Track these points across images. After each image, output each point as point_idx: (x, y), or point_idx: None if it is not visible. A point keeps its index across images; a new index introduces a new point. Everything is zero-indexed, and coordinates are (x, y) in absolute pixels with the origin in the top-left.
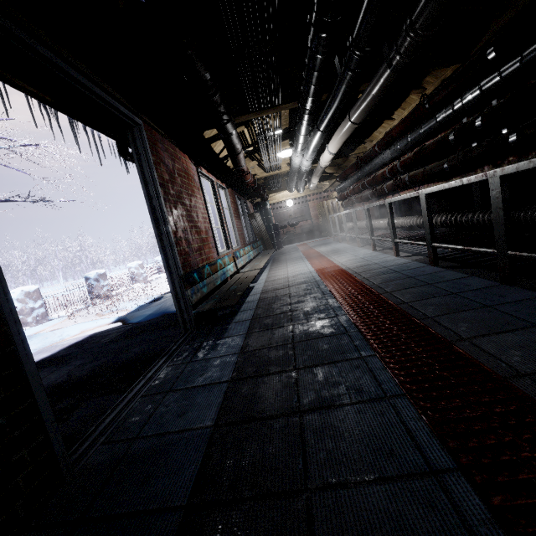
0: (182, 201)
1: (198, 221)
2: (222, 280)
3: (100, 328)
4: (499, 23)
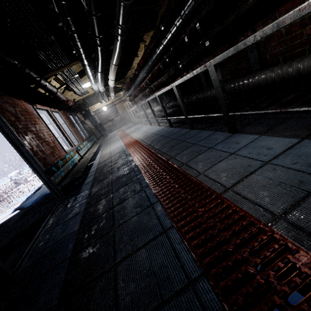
0: (29, 129)
1: (45, 137)
2: (72, 165)
3: (4, 219)
4: (161, 12)
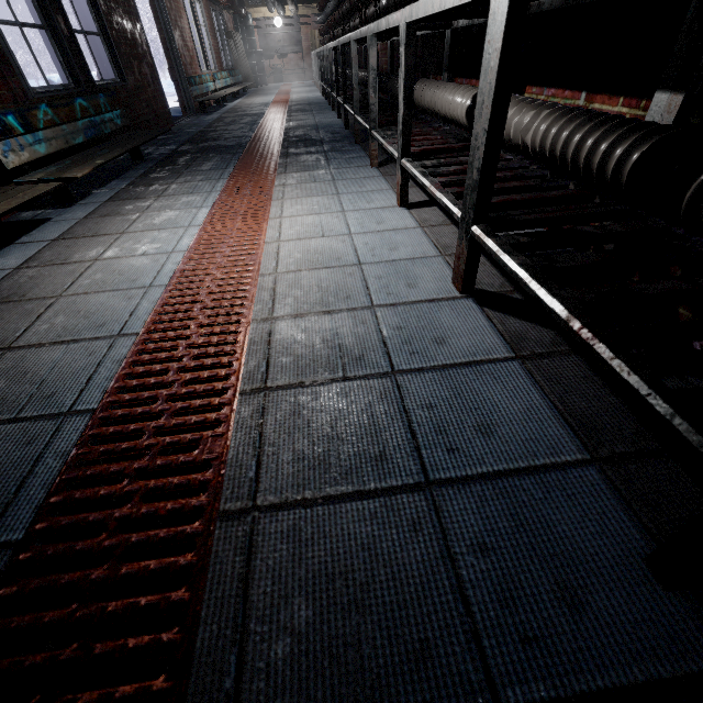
0: (178, 24)
1: (187, 41)
2: (207, 91)
3: None
4: None
